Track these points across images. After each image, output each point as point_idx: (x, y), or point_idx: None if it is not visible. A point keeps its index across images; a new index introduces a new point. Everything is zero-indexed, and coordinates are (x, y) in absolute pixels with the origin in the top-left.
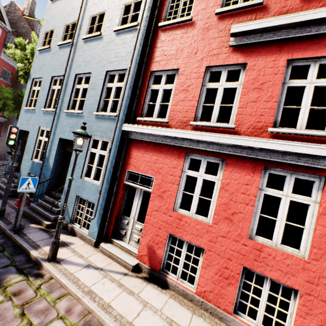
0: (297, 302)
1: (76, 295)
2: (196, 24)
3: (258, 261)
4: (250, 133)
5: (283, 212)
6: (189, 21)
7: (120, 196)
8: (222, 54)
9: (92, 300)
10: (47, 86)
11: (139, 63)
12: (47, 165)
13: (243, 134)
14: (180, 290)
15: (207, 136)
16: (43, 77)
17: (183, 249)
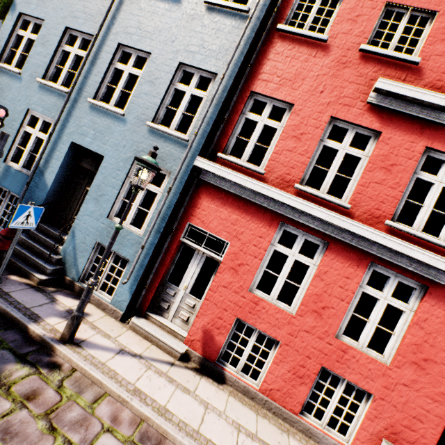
0: (369, 405)
1: (119, 396)
2: (331, 50)
3: (340, 362)
4: (365, 219)
5: (377, 315)
6: (323, 41)
7: (171, 257)
8: (355, 109)
9: (144, 403)
10: (54, 41)
11: (238, 72)
12: (39, 181)
13: (357, 219)
14: (240, 386)
15: (317, 211)
16: (44, 20)
17: (252, 339)
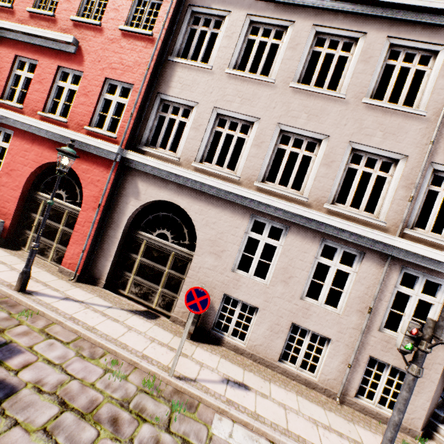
0: None
1: None
2: None
3: None
4: None
5: None
6: None
7: None
8: None
9: None
10: None
11: None
12: None
13: None
14: None
15: None
16: None
17: None
